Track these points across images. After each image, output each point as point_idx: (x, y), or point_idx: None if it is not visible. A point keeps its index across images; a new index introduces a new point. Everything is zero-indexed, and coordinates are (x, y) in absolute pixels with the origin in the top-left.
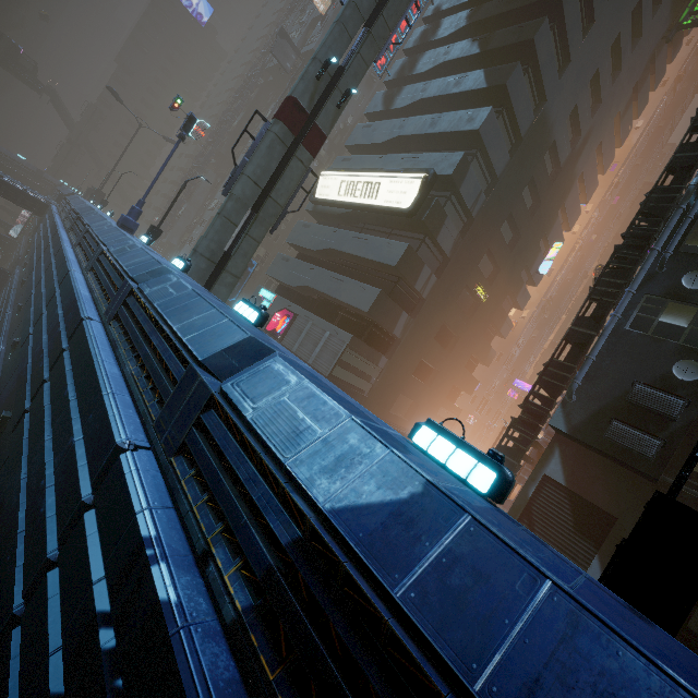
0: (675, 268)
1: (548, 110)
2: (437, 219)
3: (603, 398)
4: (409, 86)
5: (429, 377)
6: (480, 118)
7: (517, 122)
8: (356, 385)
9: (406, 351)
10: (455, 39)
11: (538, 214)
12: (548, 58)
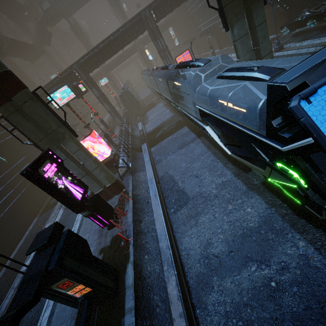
0: None
1: None
2: None
3: None
4: None
5: None
6: None
7: None
8: None
9: None
10: None
11: None
12: None
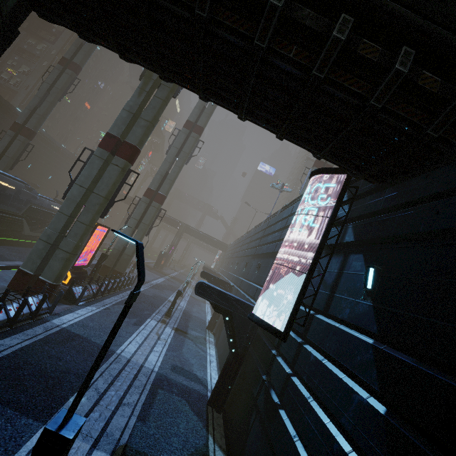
0: None
1: None
2: None
3: None
4: None
5: None
6: None
7: None
8: None
9: None
10: None
11: None
12: None
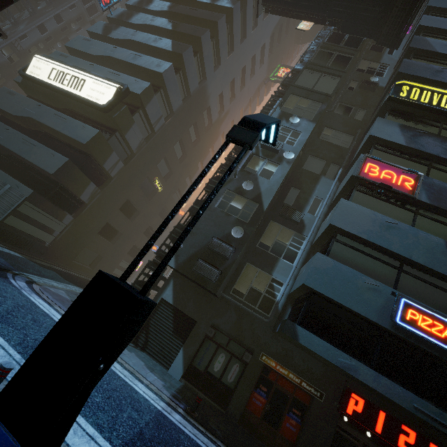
0: (241, 178)
1: (207, 86)
2: (127, 121)
3: (198, 246)
4: (124, 28)
5: (114, 238)
6: (164, 67)
7: (188, 83)
8: (35, 236)
9: (92, 214)
10: (160, 16)
11: (198, 146)
12: (208, 54)
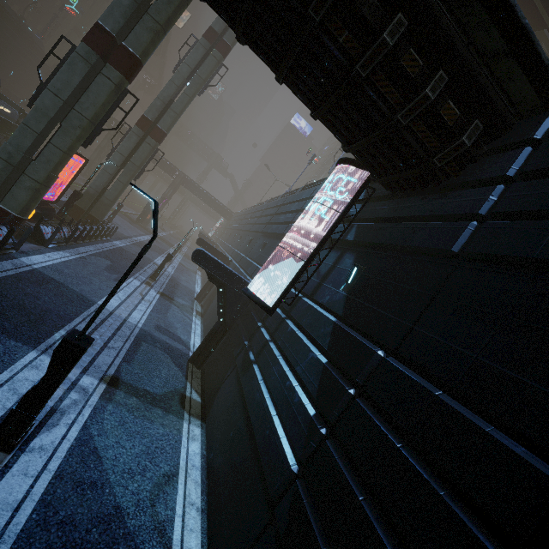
0: None
1: None
2: None
3: None
4: None
5: None
6: None
7: None
8: None
9: None
10: None
11: None
12: None
